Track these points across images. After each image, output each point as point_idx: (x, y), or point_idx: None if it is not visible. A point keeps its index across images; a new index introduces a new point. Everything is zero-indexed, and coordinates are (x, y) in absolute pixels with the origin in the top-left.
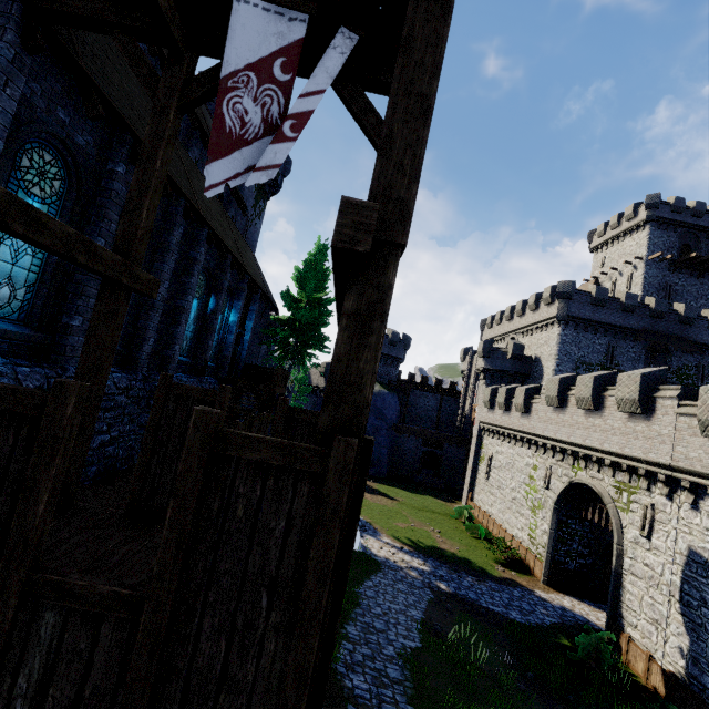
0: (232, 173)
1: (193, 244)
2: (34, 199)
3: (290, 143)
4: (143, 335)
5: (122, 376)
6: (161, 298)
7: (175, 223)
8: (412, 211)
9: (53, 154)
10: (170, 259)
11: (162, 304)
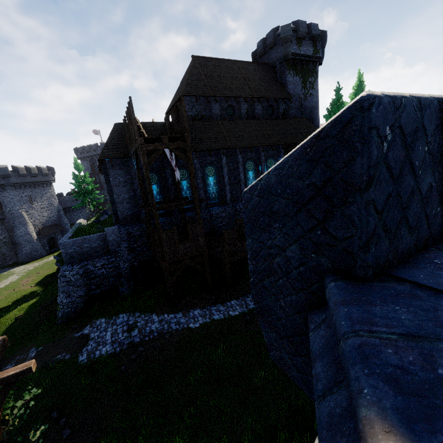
0: (179, 176)
1: (236, 156)
2: (184, 180)
3: (176, 171)
4: (226, 195)
5: (222, 208)
6: (226, 182)
7: (221, 158)
8: (151, 206)
9: (183, 169)
10: (224, 170)
11: (228, 183)
